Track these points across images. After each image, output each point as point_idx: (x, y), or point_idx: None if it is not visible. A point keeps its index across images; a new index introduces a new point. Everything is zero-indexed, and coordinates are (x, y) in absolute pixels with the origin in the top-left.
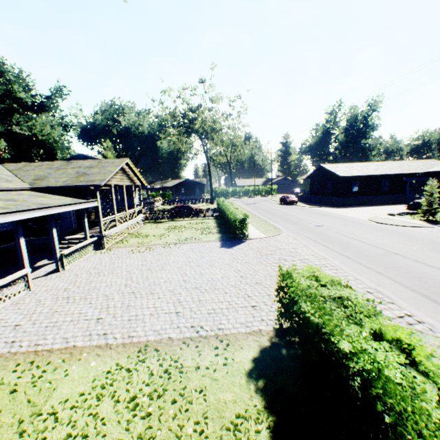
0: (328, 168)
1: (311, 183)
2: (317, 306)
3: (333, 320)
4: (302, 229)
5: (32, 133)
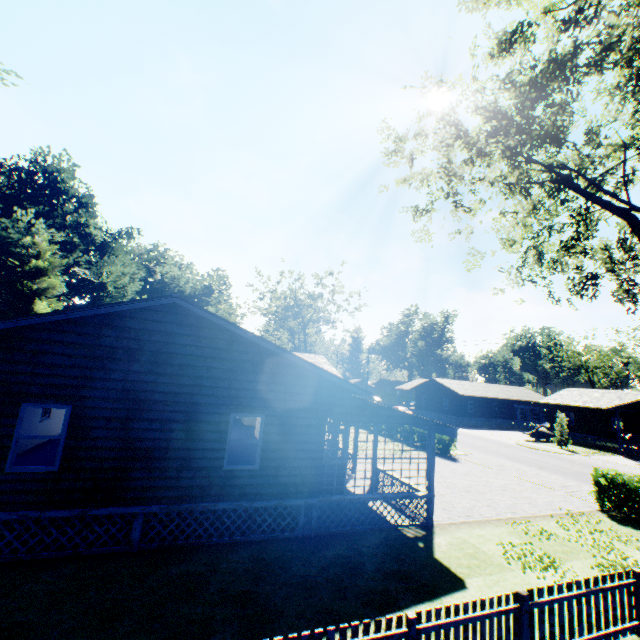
0: (443, 383)
1: (417, 395)
2: None
3: None
4: (481, 449)
5: (96, 279)
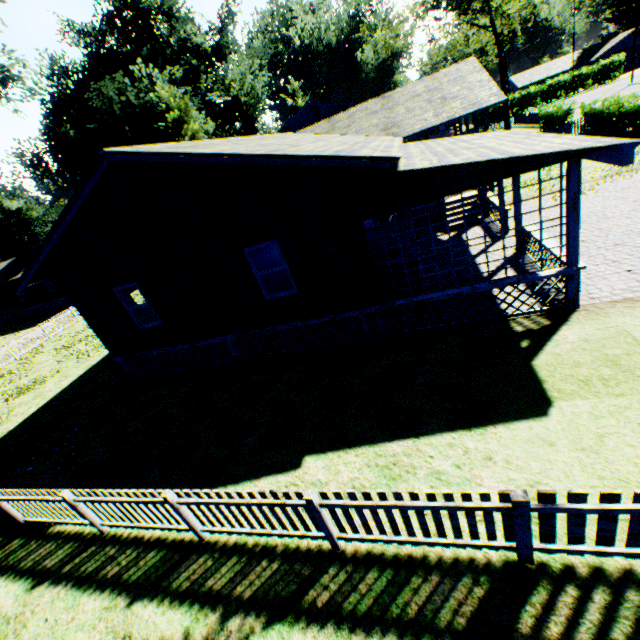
0: None
1: None
2: None
3: None
4: None
5: (229, 97)
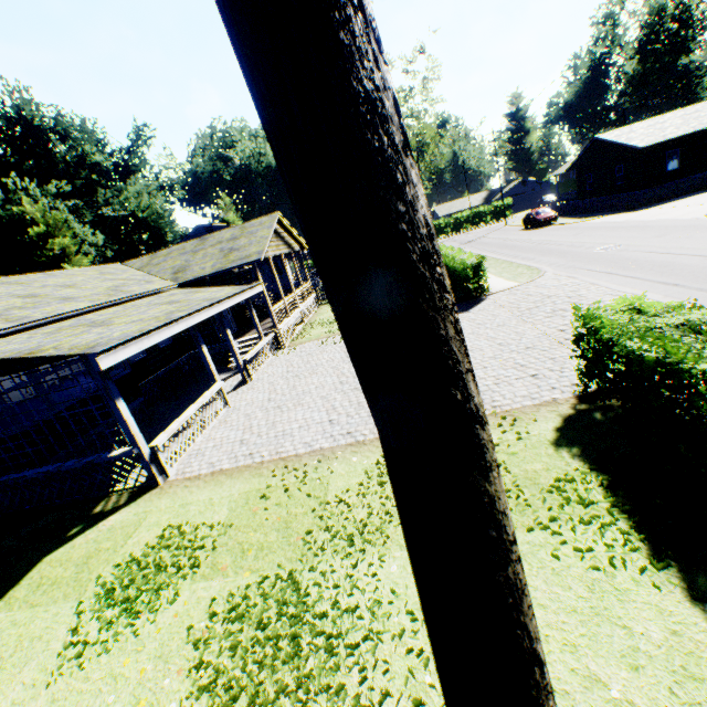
0: (611, 139)
1: (578, 177)
2: (652, 337)
3: (679, 349)
4: (580, 261)
5: (128, 211)
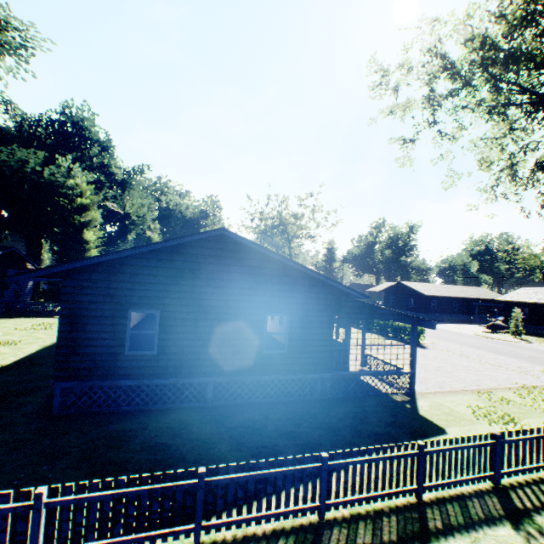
0: (409, 286)
1: (385, 296)
2: None
3: None
4: (445, 339)
5: (121, 210)
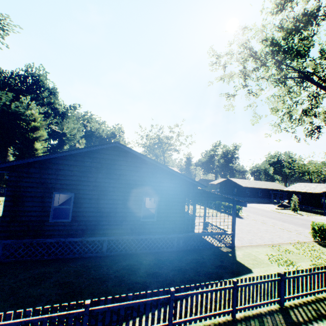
0: (234, 181)
1: (220, 186)
2: None
3: None
4: (254, 213)
5: (61, 131)
